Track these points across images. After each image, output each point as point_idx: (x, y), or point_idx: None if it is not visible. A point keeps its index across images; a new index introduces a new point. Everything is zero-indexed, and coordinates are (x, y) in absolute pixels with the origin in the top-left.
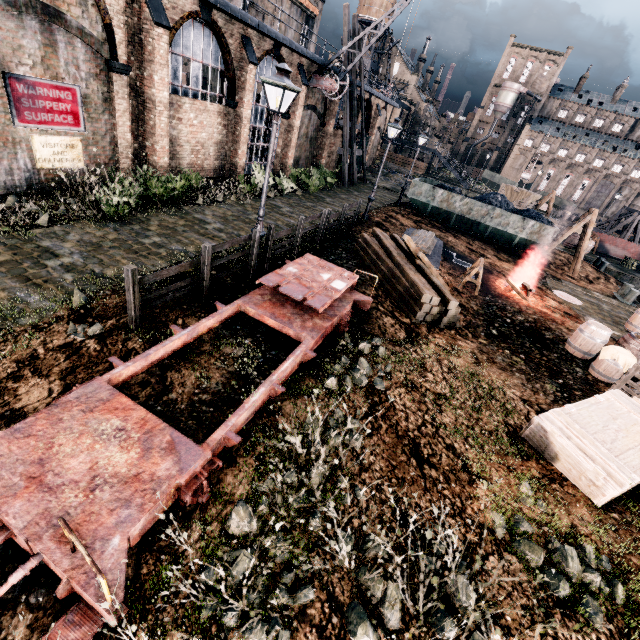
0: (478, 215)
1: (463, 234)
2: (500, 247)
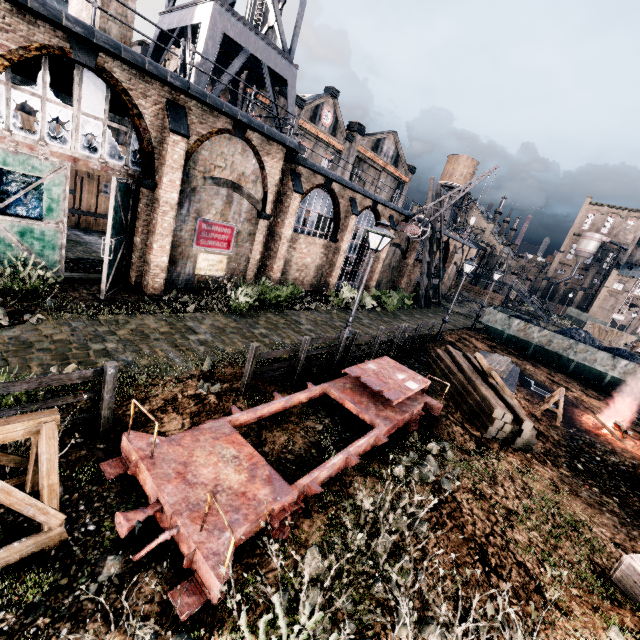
0: (559, 347)
1: (543, 364)
2: (588, 383)
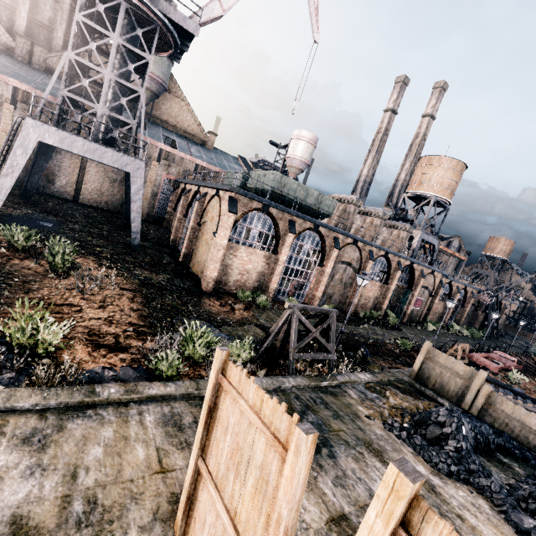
0: None
1: None
2: None
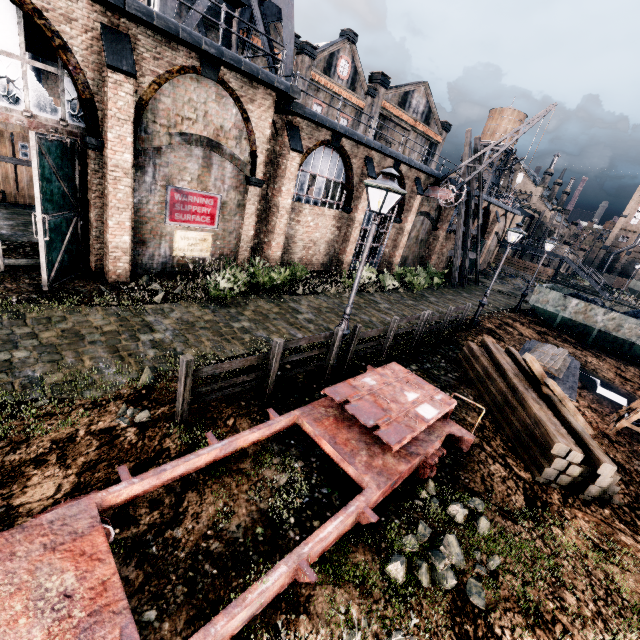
0: (631, 334)
1: (609, 355)
2: None
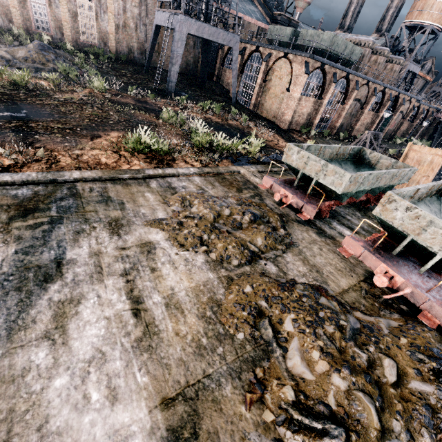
0: None
1: None
2: None
